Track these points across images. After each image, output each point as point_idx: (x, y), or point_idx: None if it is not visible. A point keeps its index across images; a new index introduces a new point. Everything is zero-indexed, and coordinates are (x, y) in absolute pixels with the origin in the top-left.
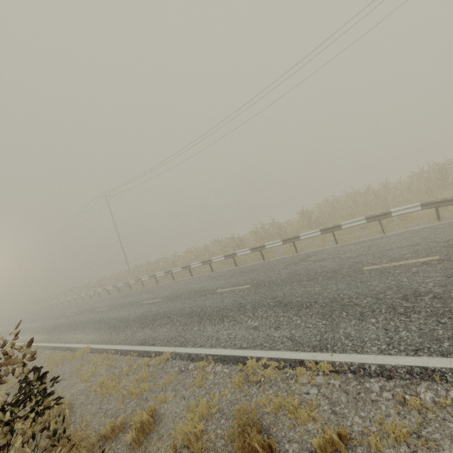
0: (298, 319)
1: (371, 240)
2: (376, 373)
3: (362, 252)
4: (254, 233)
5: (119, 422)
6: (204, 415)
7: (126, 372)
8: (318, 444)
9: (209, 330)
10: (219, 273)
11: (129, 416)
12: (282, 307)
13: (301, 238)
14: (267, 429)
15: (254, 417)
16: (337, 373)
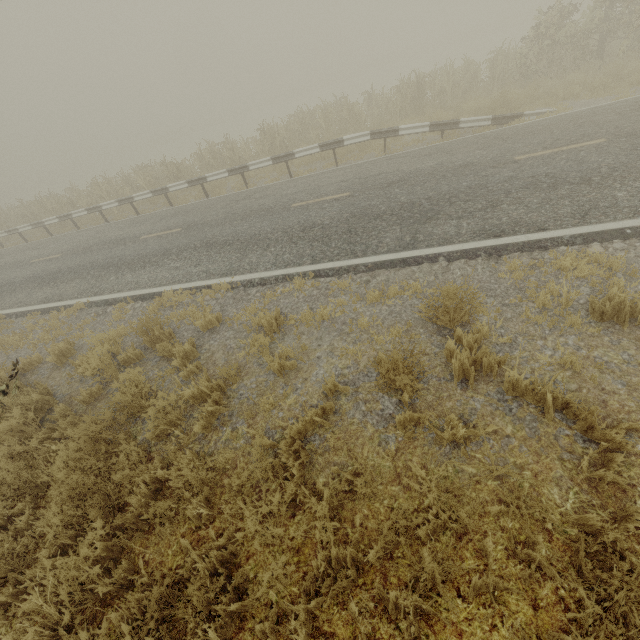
0: (218, 256)
1: (319, 174)
2: (257, 284)
3: (303, 188)
4: (198, 157)
5: (36, 357)
6: (123, 335)
7: (31, 329)
8: (201, 325)
9: (129, 277)
10: (146, 217)
11: (46, 354)
12: (207, 247)
13: (251, 168)
14: (173, 330)
15: (158, 321)
16: (233, 289)
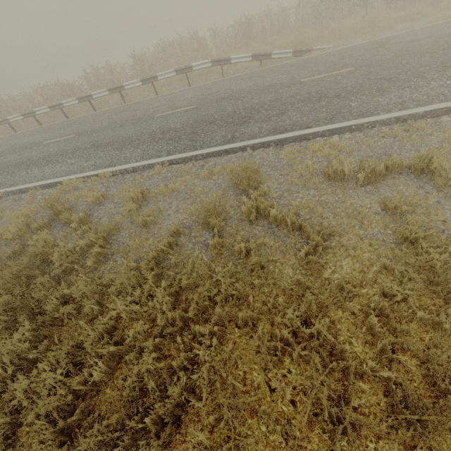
0: (102, 153)
1: (177, 92)
2: (131, 171)
3: (164, 103)
4: (85, 79)
5: None
6: (35, 212)
7: None
8: (91, 200)
9: (36, 172)
10: (47, 127)
11: None
12: (95, 148)
13: (126, 88)
14: (72, 206)
15: (59, 199)
16: (114, 176)
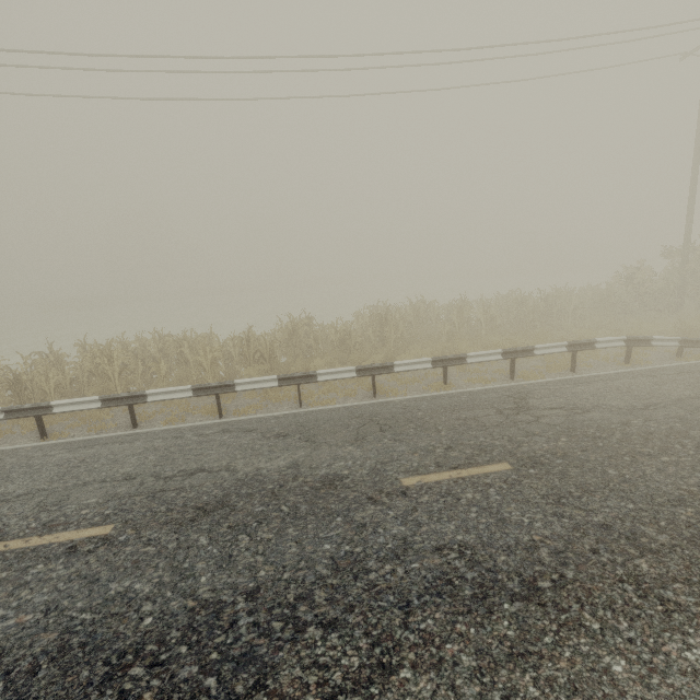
0: None
1: (591, 380)
2: None
3: (638, 399)
4: (288, 334)
5: None
6: None
7: None
8: None
9: None
10: (277, 423)
11: None
12: None
13: (470, 360)
14: None
15: None
16: None
